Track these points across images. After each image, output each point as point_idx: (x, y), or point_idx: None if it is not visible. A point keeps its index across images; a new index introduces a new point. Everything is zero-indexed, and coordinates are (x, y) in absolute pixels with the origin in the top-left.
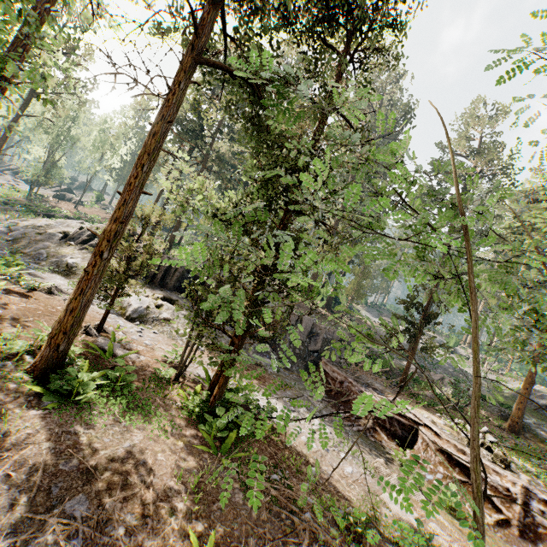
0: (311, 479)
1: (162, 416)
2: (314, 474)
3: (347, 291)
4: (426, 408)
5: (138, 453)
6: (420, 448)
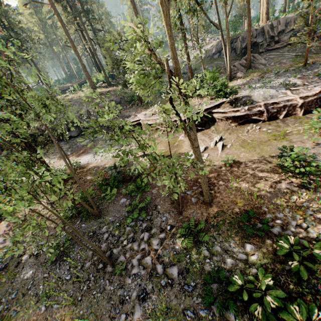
0: (93, 172)
1: (42, 194)
2: (95, 170)
3: (110, 68)
4: (147, 108)
5: (36, 207)
6: (143, 128)
